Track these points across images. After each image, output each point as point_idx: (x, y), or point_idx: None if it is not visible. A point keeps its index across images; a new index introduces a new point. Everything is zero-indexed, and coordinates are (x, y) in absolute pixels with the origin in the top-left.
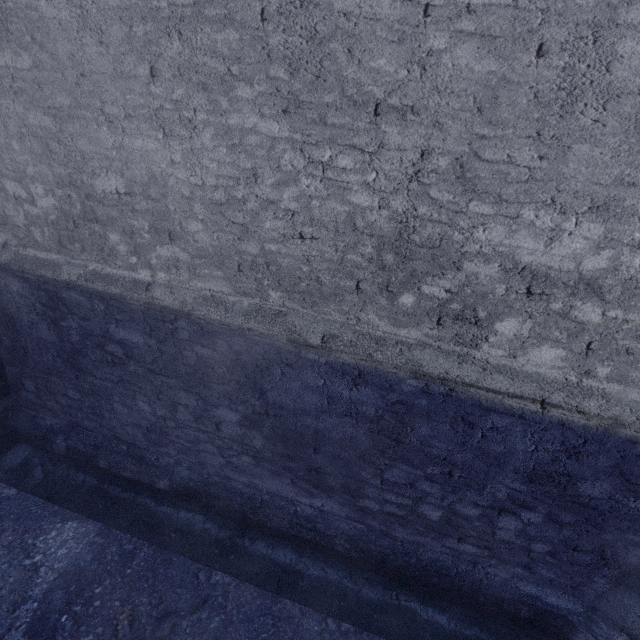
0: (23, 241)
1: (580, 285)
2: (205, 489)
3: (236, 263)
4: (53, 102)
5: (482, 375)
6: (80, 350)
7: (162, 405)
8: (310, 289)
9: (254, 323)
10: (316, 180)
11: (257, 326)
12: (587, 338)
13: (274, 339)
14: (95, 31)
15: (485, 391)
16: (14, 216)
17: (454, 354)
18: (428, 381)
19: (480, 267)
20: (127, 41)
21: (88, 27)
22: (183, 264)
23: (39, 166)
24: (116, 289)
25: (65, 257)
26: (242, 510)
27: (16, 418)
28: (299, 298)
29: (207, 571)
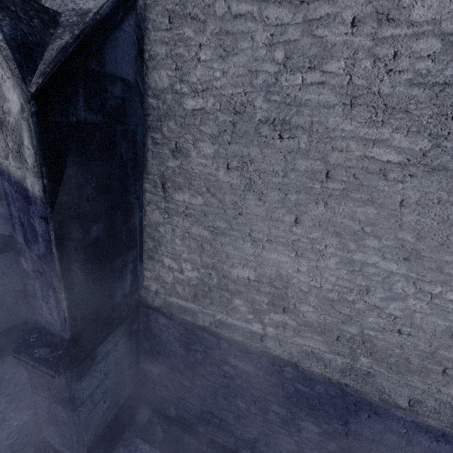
0: (168, 290)
1: None
2: None
3: (335, 335)
4: (213, 224)
5: None
6: (200, 363)
7: (256, 407)
8: (398, 363)
9: (349, 380)
10: (422, 302)
11: (352, 383)
12: None
13: (368, 396)
14: (257, 193)
15: None
16: (165, 276)
17: None
18: None
19: None
20: (281, 201)
21: (252, 190)
22: (290, 327)
23: (192, 254)
24: (238, 337)
25: (198, 306)
26: None
27: (141, 388)
28: (386, 366)
29: None
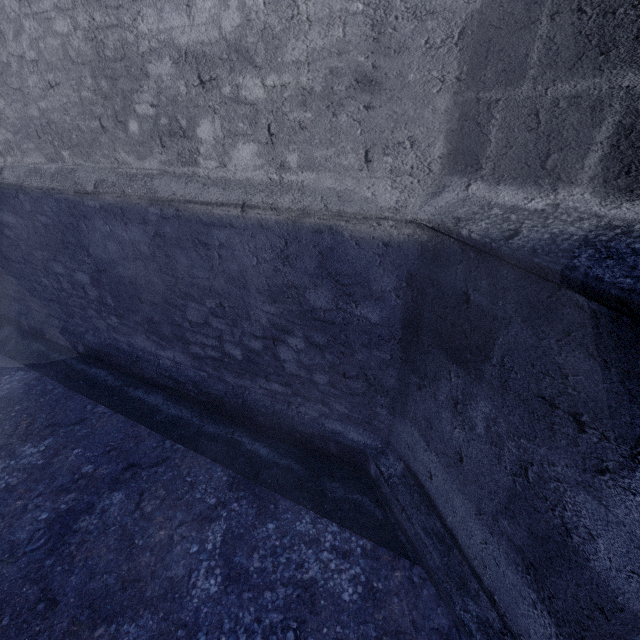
0: None
1: (232, 55)
2: (102, 349)
3: (35, 131)
4: None
5: (201, 191)
6: None
7: (52, 278)
8: (80, 140)
9: (56, 183)
10: (31, 19)
11: (57, 185)
12: (265, 122)
13: (66, 193)
14: None
15: (200, 205)
16: None
17: (184, 176)
18: (160, 205)
19: (159, 67)
20: None
21: None
22: (13, 144)
23: None
24: None
25: None
26: (127, 365)
27: (1, 307)
28: (79, 152)
29: (95, 405)
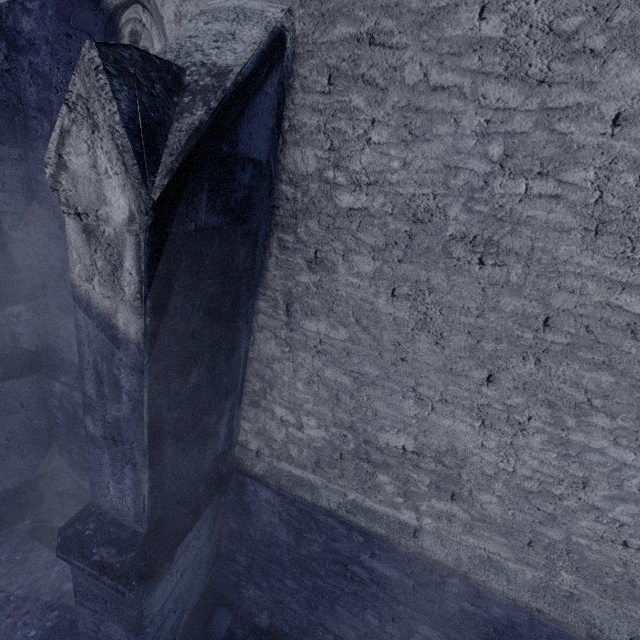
0: (275, 451)
1: None
2: None
3: (527, 538)
4: (358, 368)
5: None
6: (316, 558)
7: (395, 626)
8: (617, 585)
9: (543, 604)
10: None
11: (547, 608)
12: None
13: (570, 630)
14: (433, 333)
15: None
16: (273, 431)
17: None
18: None
19: None
20: (469, 349)
21: (426, 329)
22: (458, 520)
23: (320, 406)
24: (381, 528)
25: (321, 479)
26: None
27: (219, 582)
28: (598, 588)
29: None
